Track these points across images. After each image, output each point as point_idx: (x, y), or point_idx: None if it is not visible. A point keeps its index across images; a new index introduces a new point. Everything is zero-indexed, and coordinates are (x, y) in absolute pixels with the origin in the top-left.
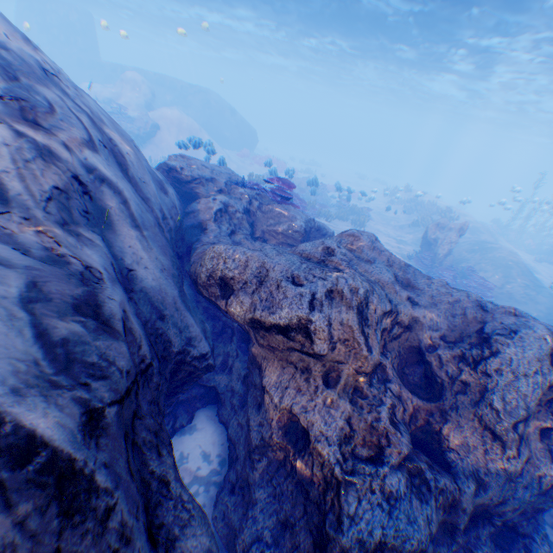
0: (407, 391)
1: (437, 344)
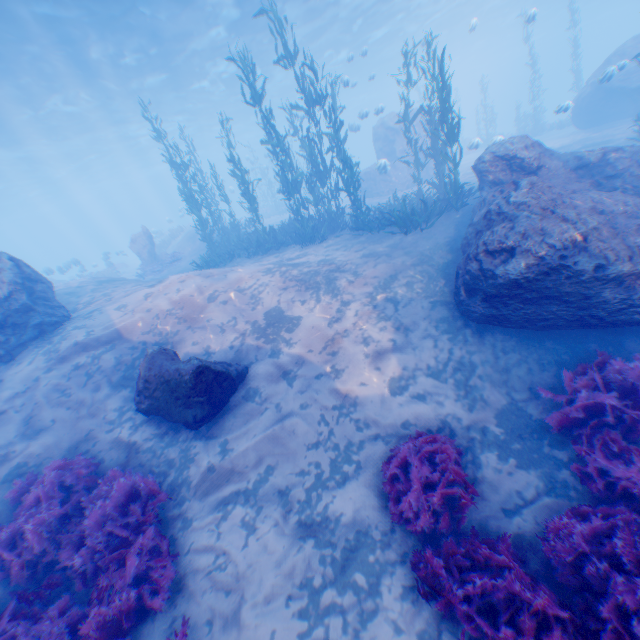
0: None
1: None
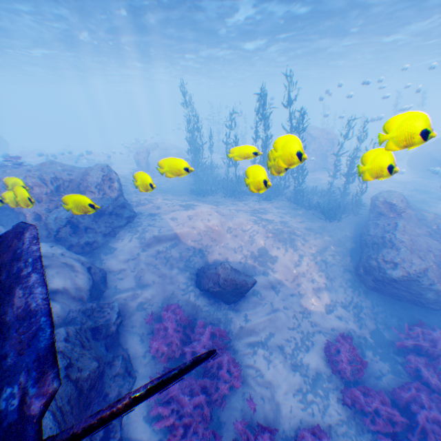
0: None
1: (81, 182)
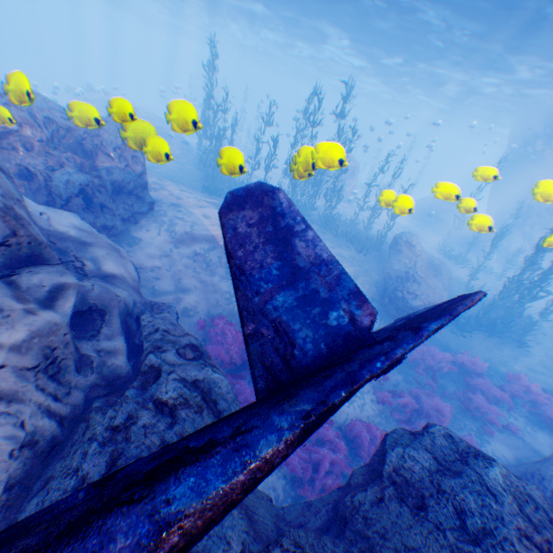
0: (77, 156)
1: (85, 136)
